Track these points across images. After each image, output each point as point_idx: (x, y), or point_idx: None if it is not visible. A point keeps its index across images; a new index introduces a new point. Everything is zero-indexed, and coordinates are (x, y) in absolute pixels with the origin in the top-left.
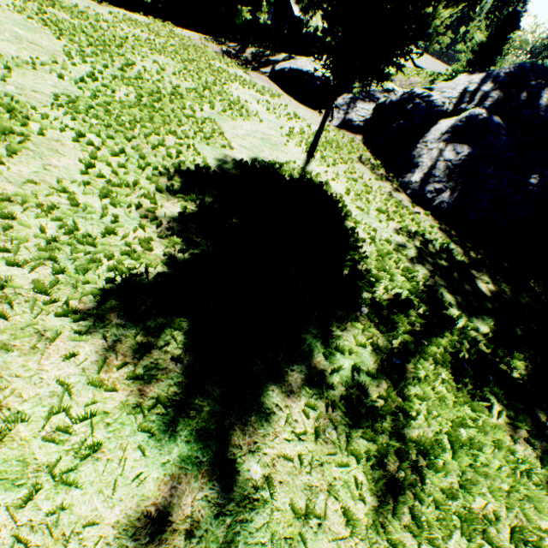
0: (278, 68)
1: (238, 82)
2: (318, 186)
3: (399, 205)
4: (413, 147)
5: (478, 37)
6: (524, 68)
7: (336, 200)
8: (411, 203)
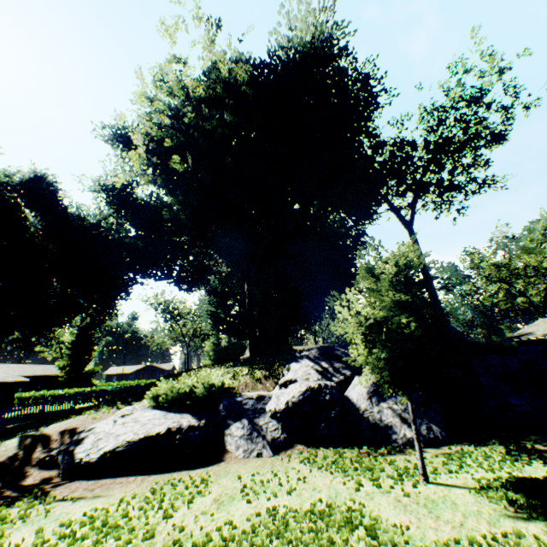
0: (94, 455)
1: (151, 510)
2: (515, 482)
3: (459, 453)
4: (364, 418)
5: (67, 338)
6: (321, 348)
7: (529, 477)
8: (438, 448)
